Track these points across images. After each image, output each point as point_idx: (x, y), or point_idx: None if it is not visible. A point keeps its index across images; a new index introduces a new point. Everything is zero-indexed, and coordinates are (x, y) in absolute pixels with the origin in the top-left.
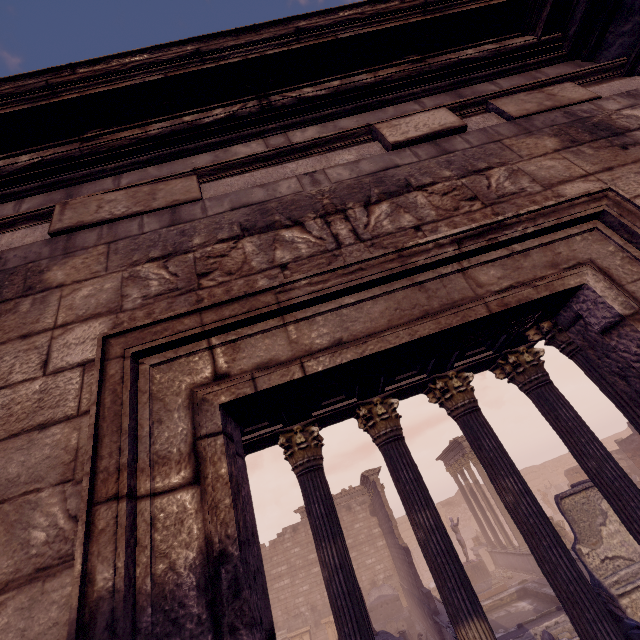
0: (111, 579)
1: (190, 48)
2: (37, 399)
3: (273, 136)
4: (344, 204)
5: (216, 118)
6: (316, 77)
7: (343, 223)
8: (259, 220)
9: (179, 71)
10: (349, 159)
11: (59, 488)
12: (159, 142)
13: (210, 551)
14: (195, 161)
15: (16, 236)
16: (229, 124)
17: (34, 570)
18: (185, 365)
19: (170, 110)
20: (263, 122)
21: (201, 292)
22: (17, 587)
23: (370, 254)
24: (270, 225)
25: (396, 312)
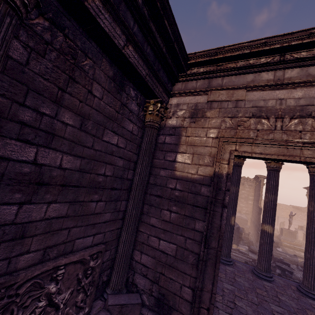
0: (217, 170)
1: (263, 41)
2: (205, 141)
3: (279, 70)
4: (284, 116)
5: (261, 63)
6: (310, 48)
7: (280, 122)
8: (258, 113)
9: (255, 49)
10: (299, 95)
11: (208, 156)
12: (238, 69)
13: (228, 173)
14: (247, 77)
15: (199, 98)
16: (264, 65)
17: (205, 165)
18: (230, 146)
19: (246, 58)
20: (278, 64)
21: (237, 130)
22: (203, 166)
23: (278, 139)
24: (260, 116)
25: (277, 152)
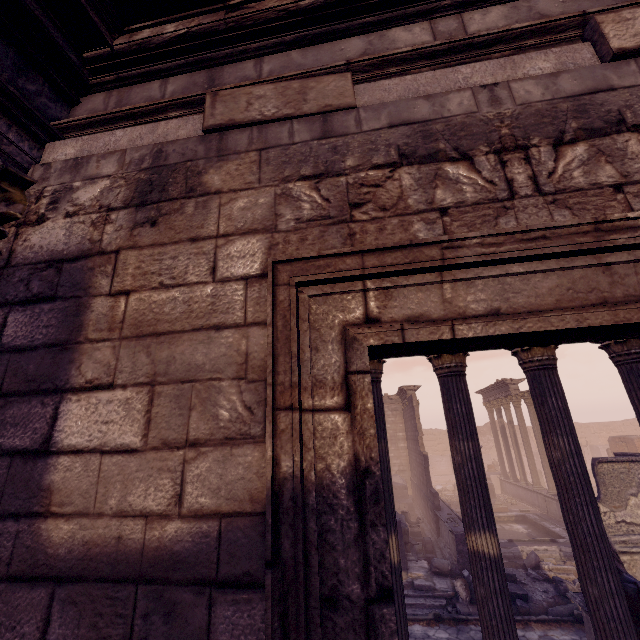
0: (291, 467)
1: None
2: (210, 302)
3: (443, 18)
4: (527, 138)
5: None
6: None
7: (522, 165)
8: (420, 146)
9: None
10: (544, 68)
11: (235, 382)
12: (308, 17)
13: (358, 466)
14: (344, 47)
15: (170, 126)
16: None
17: (224, 437)
18: (339, 301)
19: None
20: None
21: (353, 225)
22: (213, 445)
23: (561, 221)
24: (432, 154)
25: (568, 292)
